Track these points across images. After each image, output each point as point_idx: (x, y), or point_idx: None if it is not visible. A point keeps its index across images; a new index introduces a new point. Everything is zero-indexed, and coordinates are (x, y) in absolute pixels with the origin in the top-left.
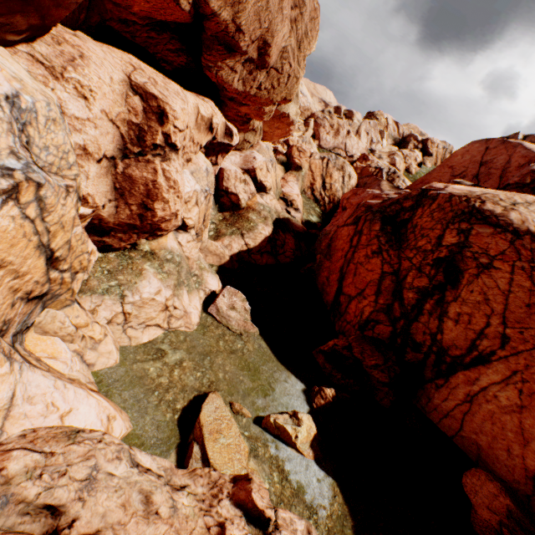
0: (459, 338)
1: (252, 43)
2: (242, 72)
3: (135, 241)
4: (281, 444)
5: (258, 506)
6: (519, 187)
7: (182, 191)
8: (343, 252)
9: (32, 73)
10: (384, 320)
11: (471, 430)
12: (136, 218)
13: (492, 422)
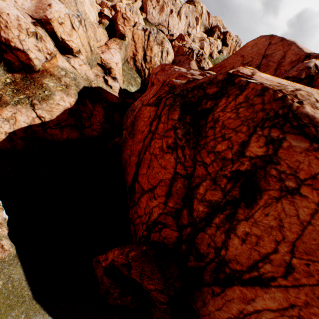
0: (242, 255)
1: None
2: None
3: None
4: None
5: None
6: (296, 81)
7: None
8: (142, 135)
9: None
10: (171, 224)
11: None
12: None
13: None
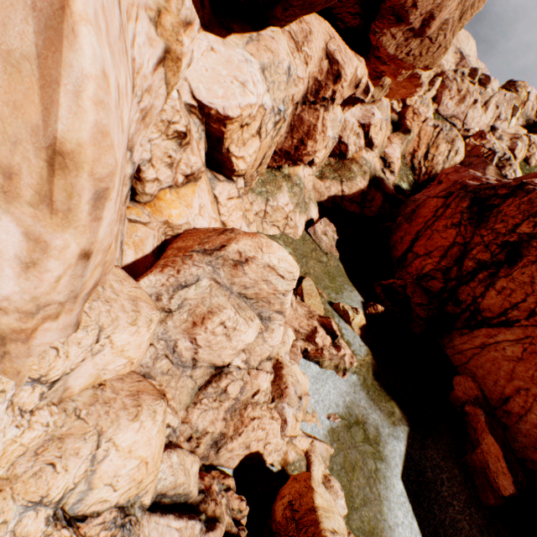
0: (495, 305)
1: (420, 17)
2: (400, 38)
3: (281, 164)
4: (341, 320)
5: (333, 328)
6: None
7: (326, 136)
8: (424, 219)
9: (288, 47)
10: (439, 278)
11: (474, 365)
12: (293, 149)
13: (492, 364)
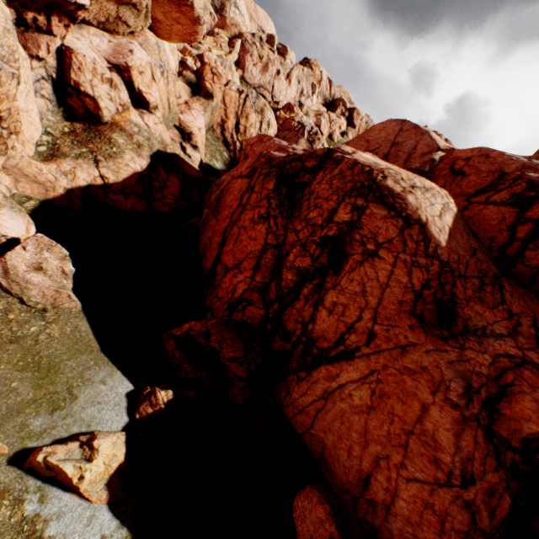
0: (330, 329)
1: None
2: None
3: None
4: (54, 491)
5: None
6: (419, 174)
7: None
8: (231, 210)
9: None
10: (257, 301)
11: (321, 429)
12: None
13: (342, 421)
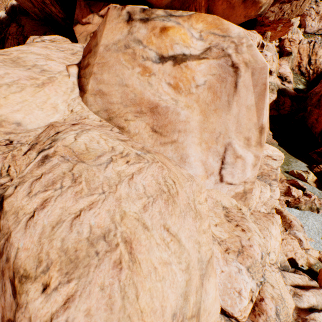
0: None
1: None
2: (276, 10)
3: None
4: (298, 180)
5: (300, 184)
6: None
7: None
8: None
9: None
10: None
11: None
12: None
13: None
